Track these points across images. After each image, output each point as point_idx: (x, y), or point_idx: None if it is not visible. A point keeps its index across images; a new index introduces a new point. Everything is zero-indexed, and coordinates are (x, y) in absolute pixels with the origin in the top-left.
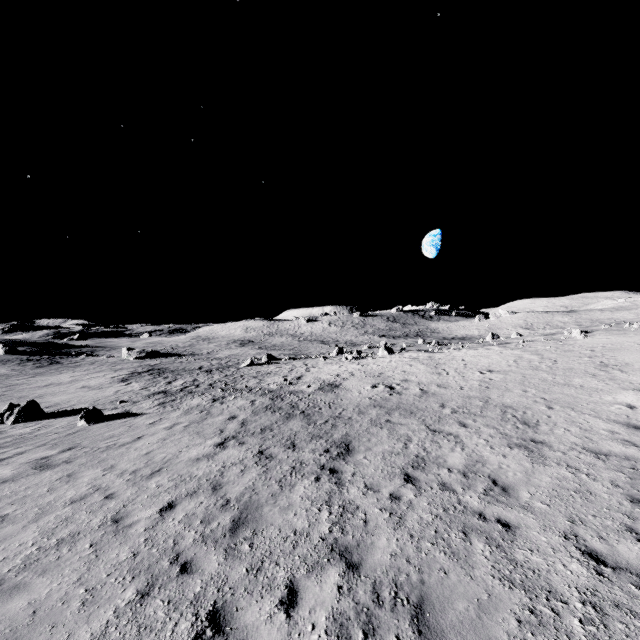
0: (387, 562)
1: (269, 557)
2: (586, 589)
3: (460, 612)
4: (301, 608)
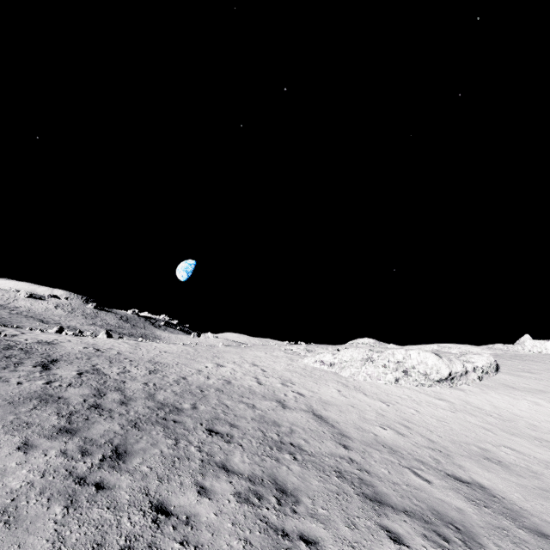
0: (68, 382)
1: (5, 377)
2: (138, 388)
3: (92, 388)
4: (25, 384)
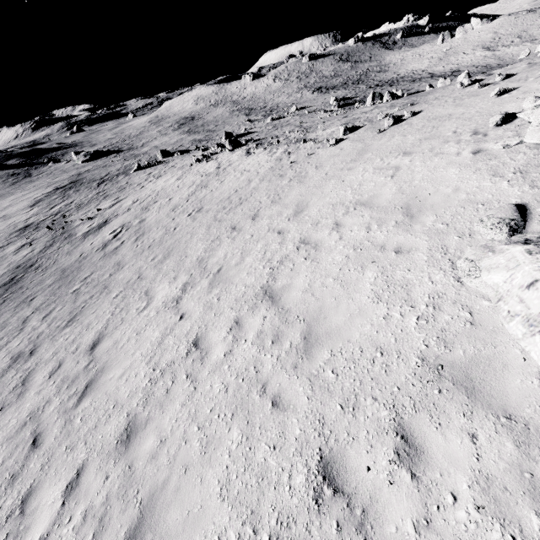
0: None
1: None
2: None
3: None
4: None
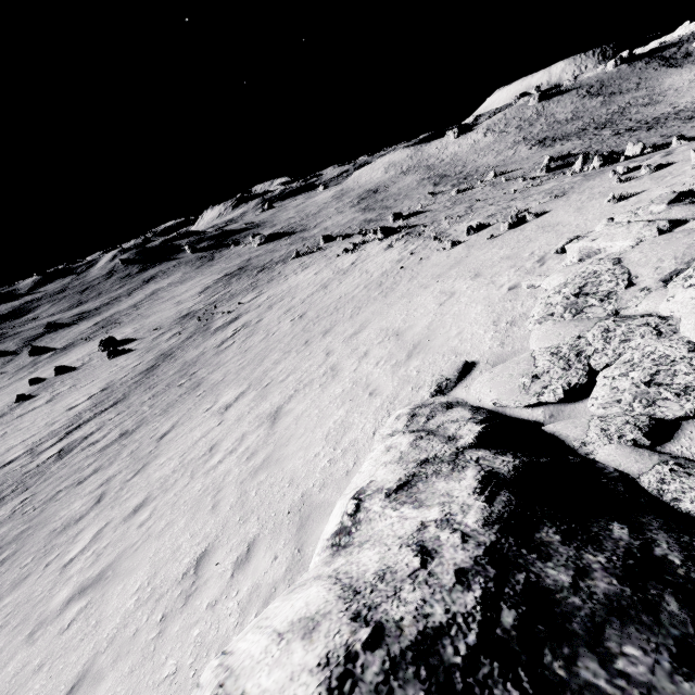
0: None
1: None
2: None
3: None
4: None
